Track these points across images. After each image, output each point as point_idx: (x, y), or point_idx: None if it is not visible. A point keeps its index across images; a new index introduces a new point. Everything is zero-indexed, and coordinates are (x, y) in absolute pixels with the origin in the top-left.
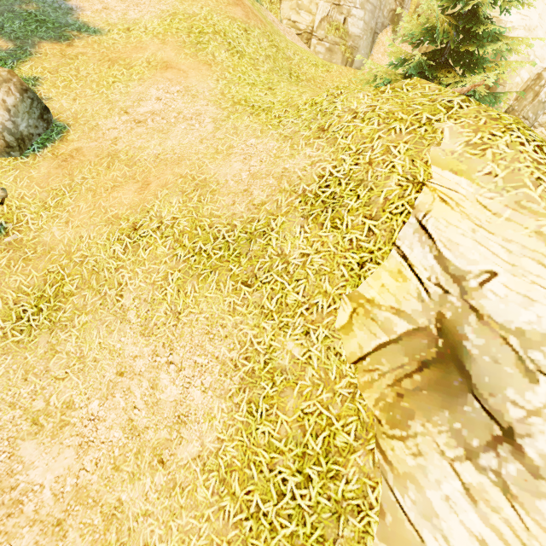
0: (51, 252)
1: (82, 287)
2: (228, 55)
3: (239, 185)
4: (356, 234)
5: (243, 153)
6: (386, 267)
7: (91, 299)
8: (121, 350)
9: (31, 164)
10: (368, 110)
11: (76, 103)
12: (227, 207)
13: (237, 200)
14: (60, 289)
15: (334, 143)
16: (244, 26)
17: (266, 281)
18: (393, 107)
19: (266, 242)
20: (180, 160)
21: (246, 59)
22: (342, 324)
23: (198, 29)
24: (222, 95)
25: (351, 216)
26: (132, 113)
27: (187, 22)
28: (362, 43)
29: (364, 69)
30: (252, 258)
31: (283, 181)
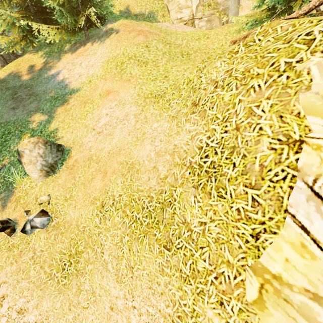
0: (71, 226)
1: (86, 247)
2: (138, 68)
3: (150, 163)
4: (241, 203)
5: (150, 137)
6: (285, 237)
7: (91, 254)
8: (109, 291)
9: (58, 176)
10: (226, 76)
11: (73, 134)
12: (145, 183)
13: (150, 176)
14: (77, 249)
15: (204, 116)
16: (145, 44)
17: (179, 246)
18: (248, 64)
19: (173, 211)
20: (120, 151)
21: (150, 64)
22: (253, 298)
23: (120, 62)
24: (138, 96)
25: (231, 185)
26: (96, 128)
27: (114, 61)
28: (230, 3)
29: (232, 23)
30: (166, 225)
31: (175, 156)
